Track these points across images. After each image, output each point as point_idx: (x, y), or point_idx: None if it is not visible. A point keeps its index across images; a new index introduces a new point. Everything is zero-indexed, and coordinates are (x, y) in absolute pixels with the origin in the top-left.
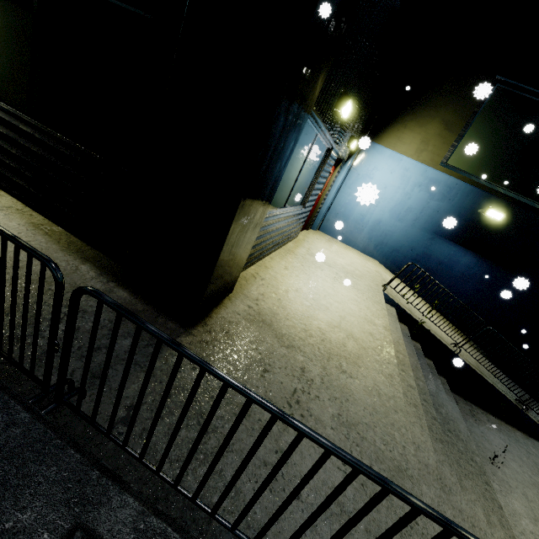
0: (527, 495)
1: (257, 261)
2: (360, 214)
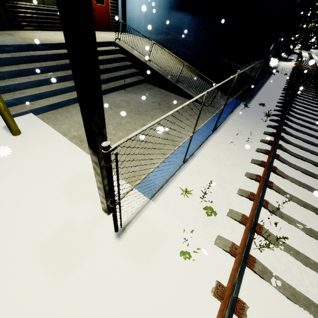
0: (133, 99)
1: (39, 30)
2: (137, 13)
